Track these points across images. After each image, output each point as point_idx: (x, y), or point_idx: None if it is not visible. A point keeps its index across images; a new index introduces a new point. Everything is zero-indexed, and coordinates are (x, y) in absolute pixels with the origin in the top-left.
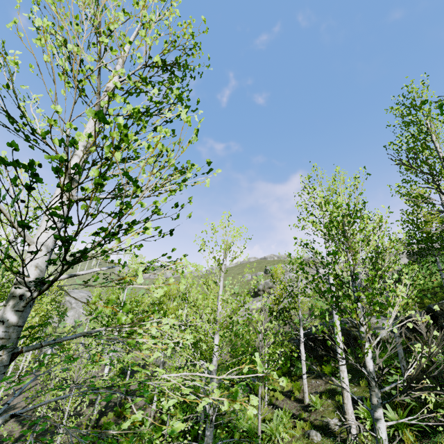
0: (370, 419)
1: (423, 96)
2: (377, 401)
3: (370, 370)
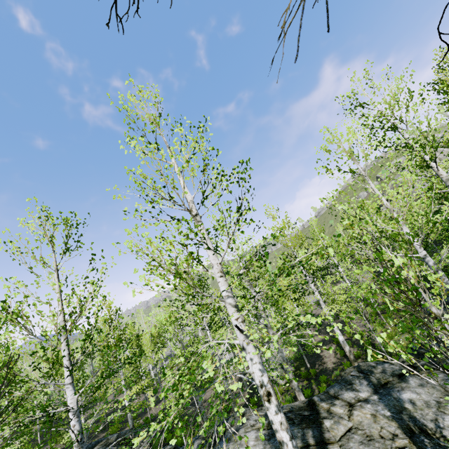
0: None
1: None
2: None
3: None
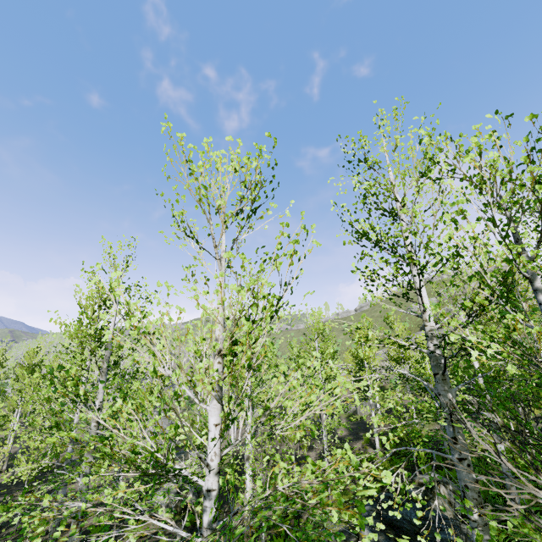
0: None
1: None
2: None
3: None
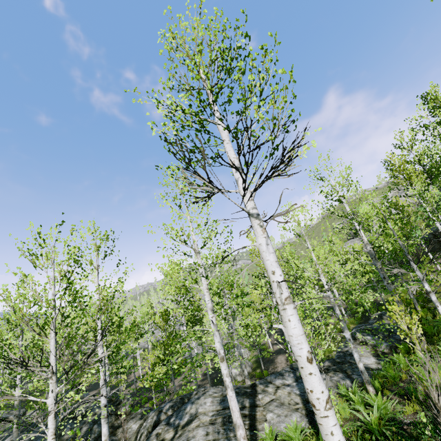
0: None
1: (436, 93)
2: None
3: None
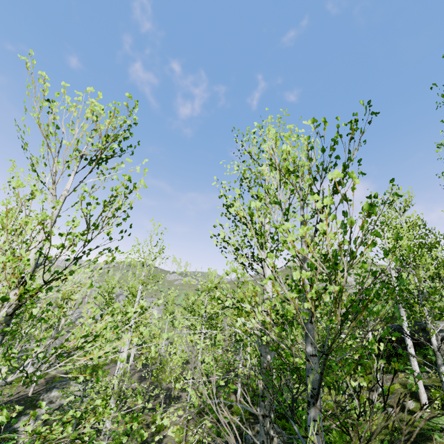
0: (440, 399)
1: None
2: (441, 362)
3: (435, 346)
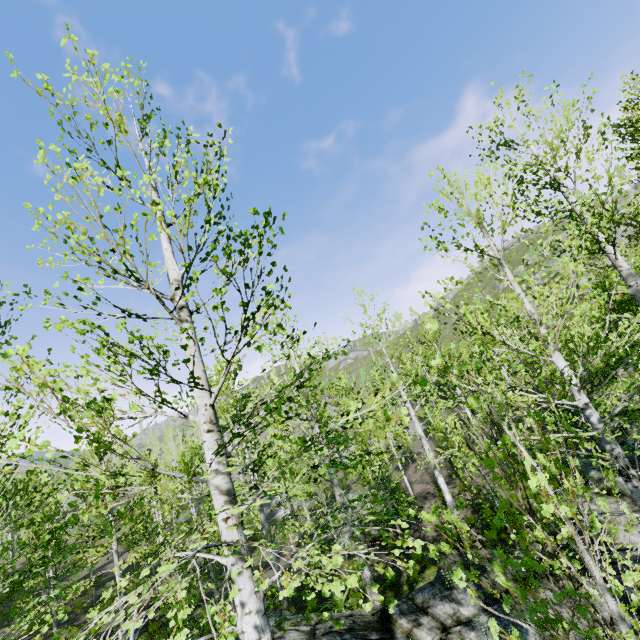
0: None
1: None
2: None
3: None
